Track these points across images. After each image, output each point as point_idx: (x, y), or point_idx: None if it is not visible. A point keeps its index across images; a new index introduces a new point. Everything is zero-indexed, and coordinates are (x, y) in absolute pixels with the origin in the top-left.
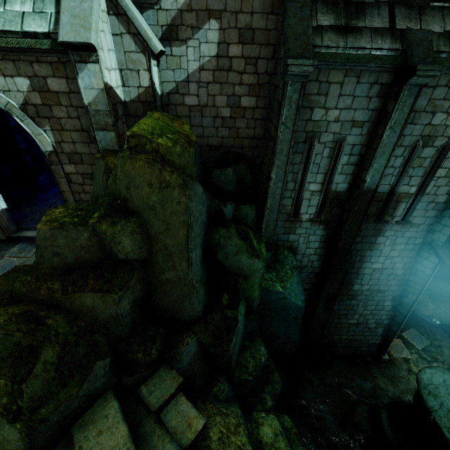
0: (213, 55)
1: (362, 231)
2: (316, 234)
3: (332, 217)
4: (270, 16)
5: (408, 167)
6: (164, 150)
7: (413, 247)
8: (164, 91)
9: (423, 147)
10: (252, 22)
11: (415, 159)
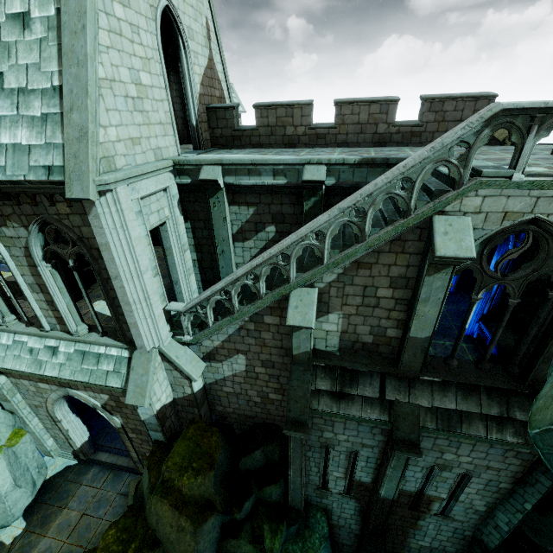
0: (243, 369)
1: (398, 512)
2: (350, 504)
3: (363, 496)
4: (285, 357)
5: (431, 480)
6: (187, 489)
7: (463, 536)
8: (207, 382)
9: (441, 470)
10: (272, 358)
11: (436, 476)
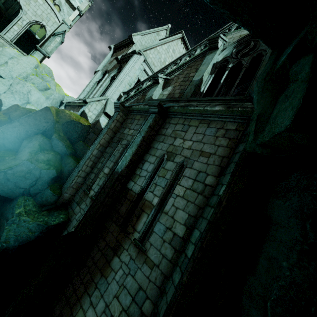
0: None
1: (109, 234)
2: None
3: None
4: None
5: (156, 175)
6: (62, 110)
7: (138, 316)
8: None
9: (167, 160)
10: None
11: (161, 169)
